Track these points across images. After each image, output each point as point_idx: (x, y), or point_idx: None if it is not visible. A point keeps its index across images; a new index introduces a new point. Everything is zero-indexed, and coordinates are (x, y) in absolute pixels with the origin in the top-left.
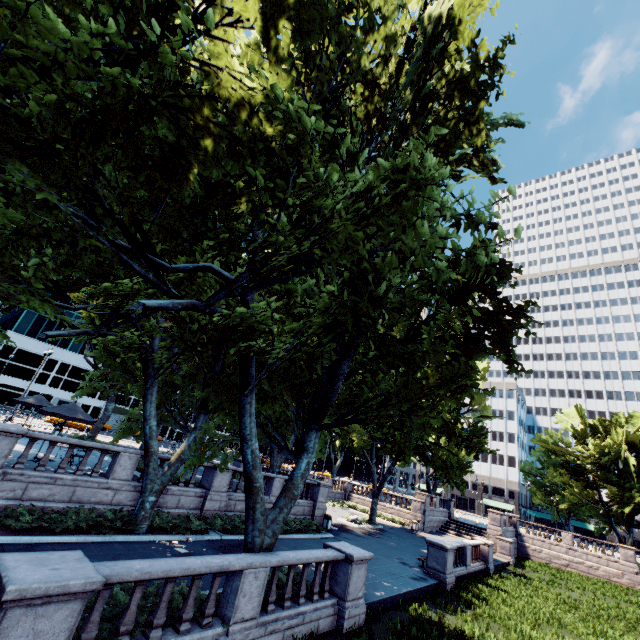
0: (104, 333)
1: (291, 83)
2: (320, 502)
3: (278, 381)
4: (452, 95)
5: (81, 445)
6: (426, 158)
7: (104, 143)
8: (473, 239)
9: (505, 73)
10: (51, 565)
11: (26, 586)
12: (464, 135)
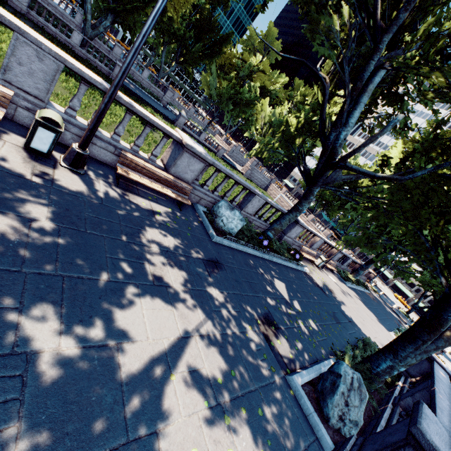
0: None
1: None
2: (167, 96)
3: None
4: None
5: None
6: None
7: None
8: None
9: None
10: None
11: None
12: None
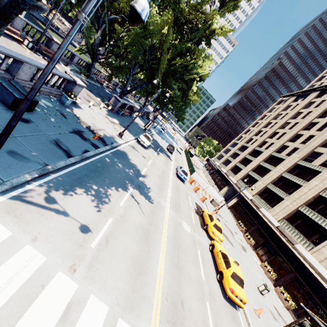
0: None
1: None
2: None
3: None
4: None
5: None
6: None
7: None
8: None
9: None
10: None
11: None
12: None
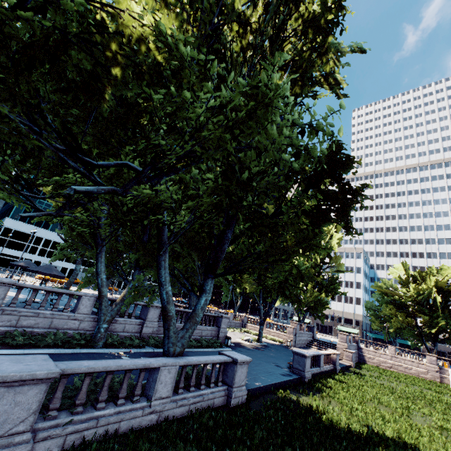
0: (63, 214)
1: (178, 22)
2: (223, 328)
3: (187, 246)
4: (306, 31)
5: (54, 291)
6: (274, 77)
7: (35, 70)
8: (309, 138)
9: (347, 12)
10: (25, 362)
11: (6, 374)
12: (316, 62)
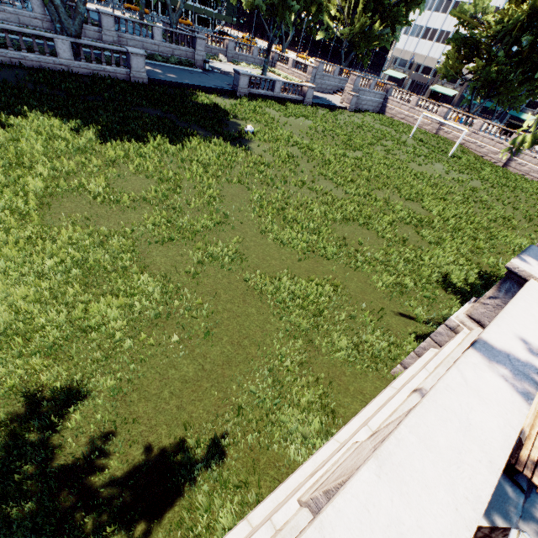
0: None
1: None
2: (199, 51)
3: None
4: None
5: None
6: None
7: None
8: None
9: None
10: None
11: None
12: None
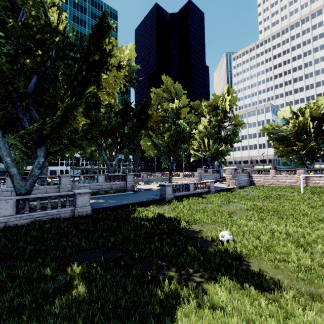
0: None
1: None
2: (129, 181)
3: None
4: None
5: None
6: None
7: None
8: None
9: None
10: None
11: None
12: None
